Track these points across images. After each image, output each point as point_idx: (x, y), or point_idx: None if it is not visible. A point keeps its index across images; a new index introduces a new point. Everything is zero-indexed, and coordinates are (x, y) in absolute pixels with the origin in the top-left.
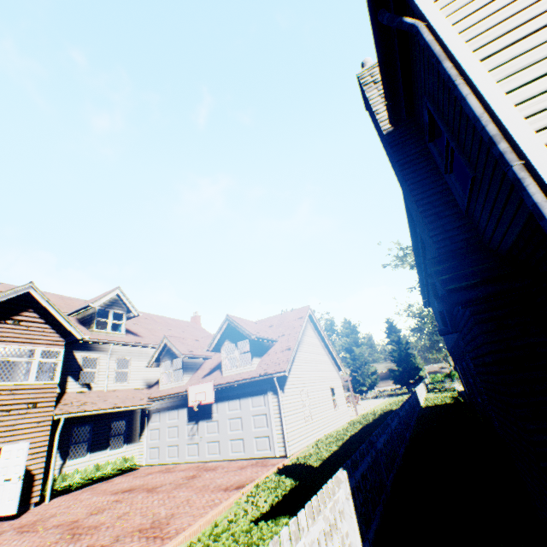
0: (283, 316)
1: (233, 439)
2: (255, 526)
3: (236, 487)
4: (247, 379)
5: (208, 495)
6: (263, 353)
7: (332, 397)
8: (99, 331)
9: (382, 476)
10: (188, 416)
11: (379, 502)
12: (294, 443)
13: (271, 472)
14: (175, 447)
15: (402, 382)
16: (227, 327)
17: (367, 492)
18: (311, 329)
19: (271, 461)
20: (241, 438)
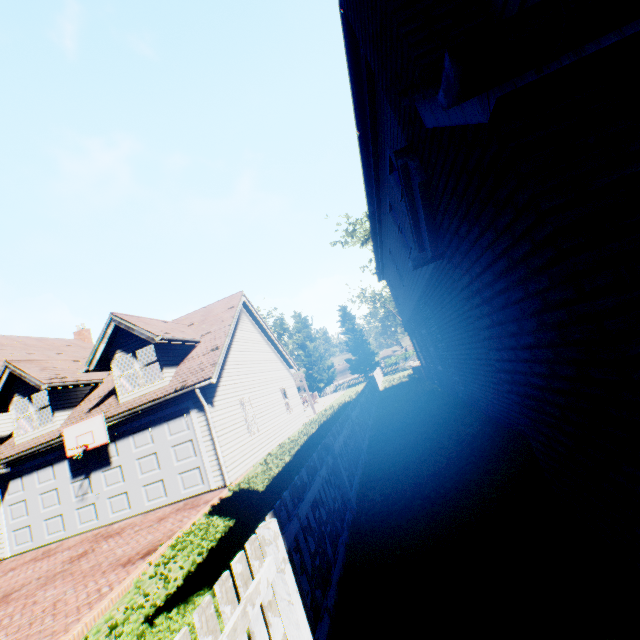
0: (208, 310)
1: (148, 484)
2: (149, 628)
3: (144, 555)
4: (157, 399)
5: (95, 582)
6: (181, 361)
7: (283, 400)
8: None
9: (344, 488)
10: (72, 471)
11: (343, 527)
12: (236, 466)
13: (201, 515)
14: (58, 518)
15: (360, 371)
16: (117, 333)
17: (324, 525)
18: (249, 322)
19: (205, 499)
20: (160, 479)
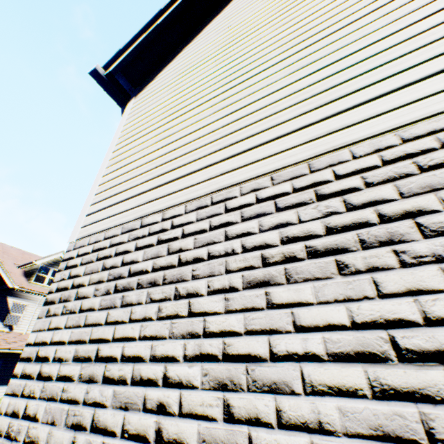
0: None
1: None
2: None
3: None
4: None
5: None
6: None
7: None
8: (36, 283)
9: None
10: None
11: None
12: None
13: None
14: None
15: None
16: None
17: None
18: None
19: None
20: None
